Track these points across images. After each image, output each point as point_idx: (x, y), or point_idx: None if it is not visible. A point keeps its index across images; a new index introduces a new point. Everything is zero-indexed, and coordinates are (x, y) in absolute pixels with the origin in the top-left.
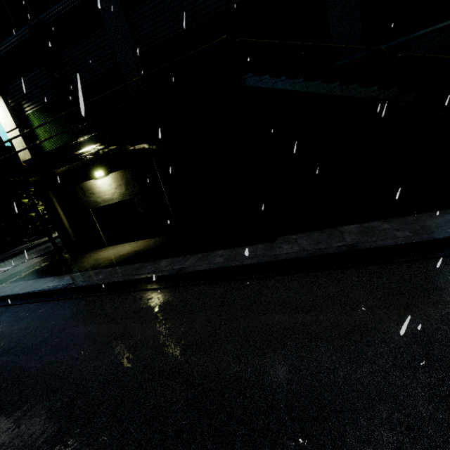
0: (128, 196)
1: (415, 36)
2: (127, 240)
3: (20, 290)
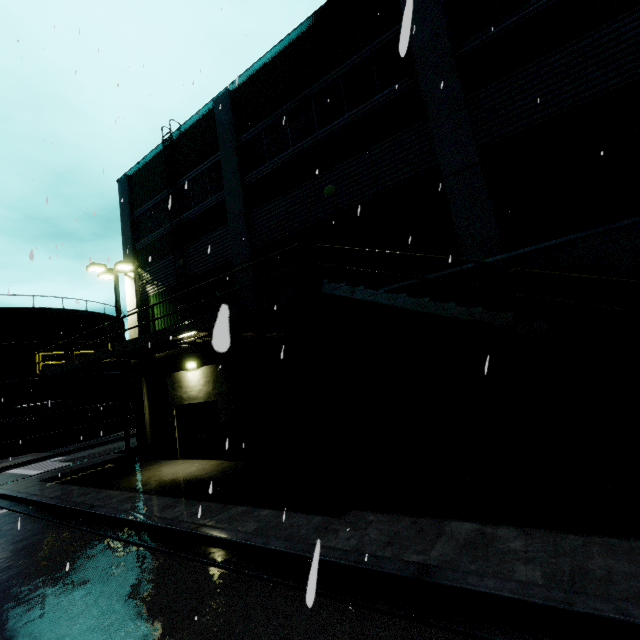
0: (213, 397)
1: (580, 236)
2: (202, 456)
3: (53, 497)
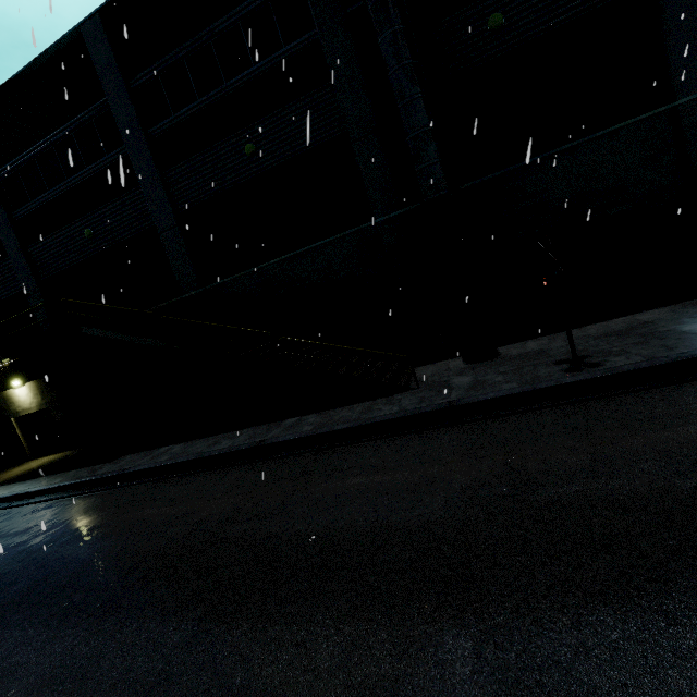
0: (45, 406)
1: (233, 278)
2: (51, 452)
3: None
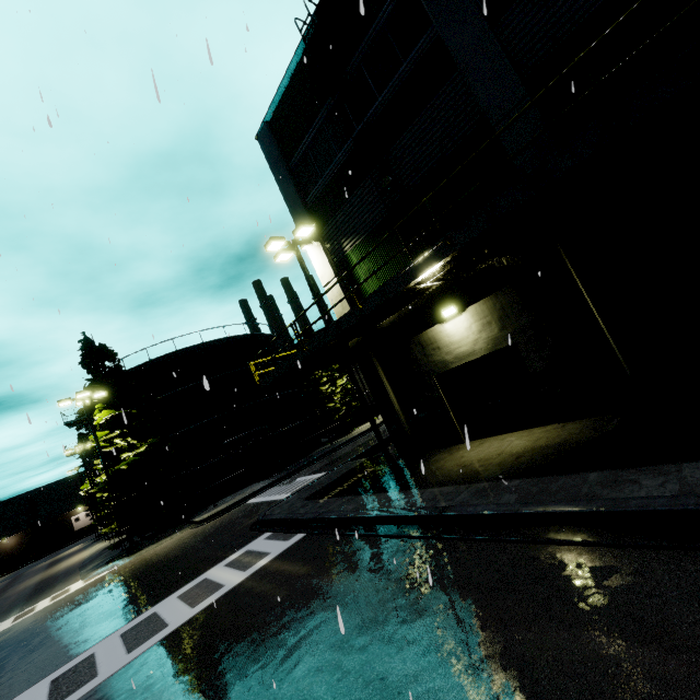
0: (505, 341)
1: None
2: (504, 429)
3: (356, 510)
